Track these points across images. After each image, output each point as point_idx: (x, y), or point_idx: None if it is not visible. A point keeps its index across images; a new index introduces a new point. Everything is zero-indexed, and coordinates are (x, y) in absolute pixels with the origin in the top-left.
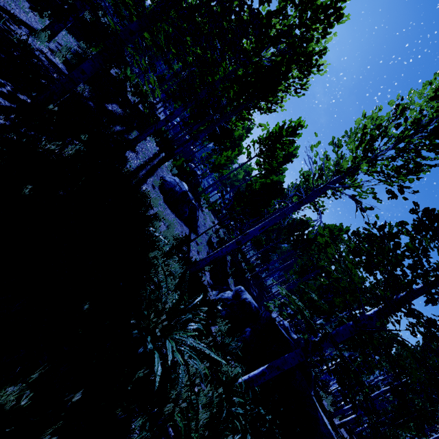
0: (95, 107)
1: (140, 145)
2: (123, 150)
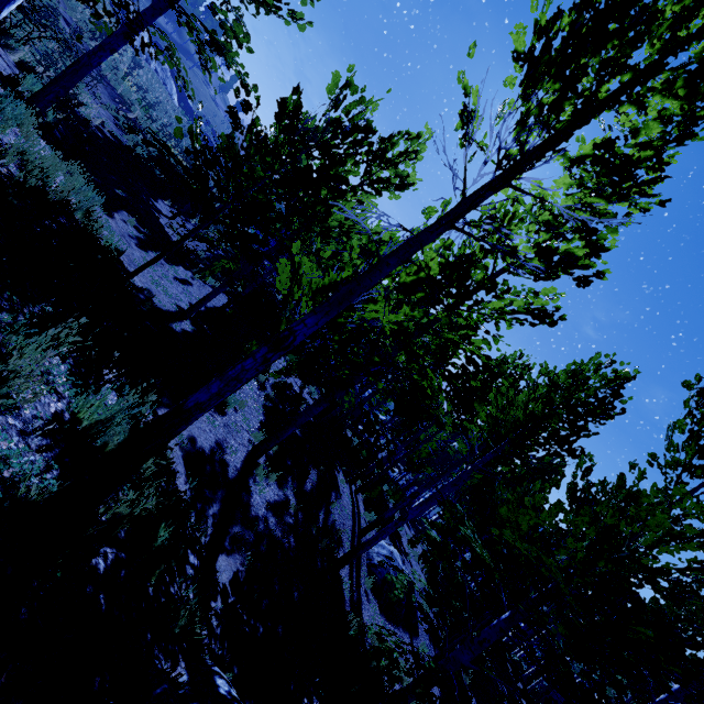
0: (302, 515)
1: (341, 520)
2: (337, 569)
